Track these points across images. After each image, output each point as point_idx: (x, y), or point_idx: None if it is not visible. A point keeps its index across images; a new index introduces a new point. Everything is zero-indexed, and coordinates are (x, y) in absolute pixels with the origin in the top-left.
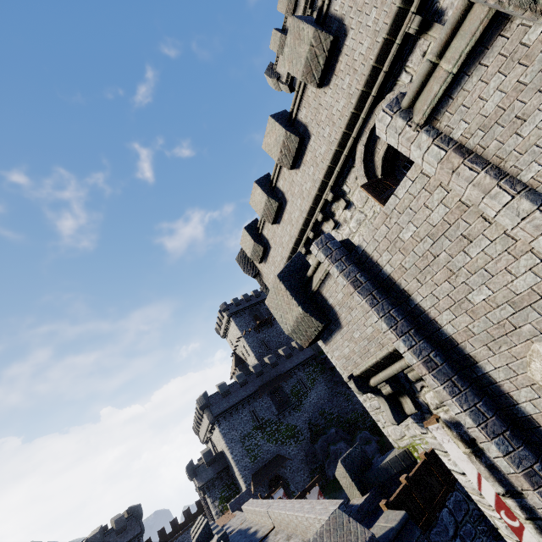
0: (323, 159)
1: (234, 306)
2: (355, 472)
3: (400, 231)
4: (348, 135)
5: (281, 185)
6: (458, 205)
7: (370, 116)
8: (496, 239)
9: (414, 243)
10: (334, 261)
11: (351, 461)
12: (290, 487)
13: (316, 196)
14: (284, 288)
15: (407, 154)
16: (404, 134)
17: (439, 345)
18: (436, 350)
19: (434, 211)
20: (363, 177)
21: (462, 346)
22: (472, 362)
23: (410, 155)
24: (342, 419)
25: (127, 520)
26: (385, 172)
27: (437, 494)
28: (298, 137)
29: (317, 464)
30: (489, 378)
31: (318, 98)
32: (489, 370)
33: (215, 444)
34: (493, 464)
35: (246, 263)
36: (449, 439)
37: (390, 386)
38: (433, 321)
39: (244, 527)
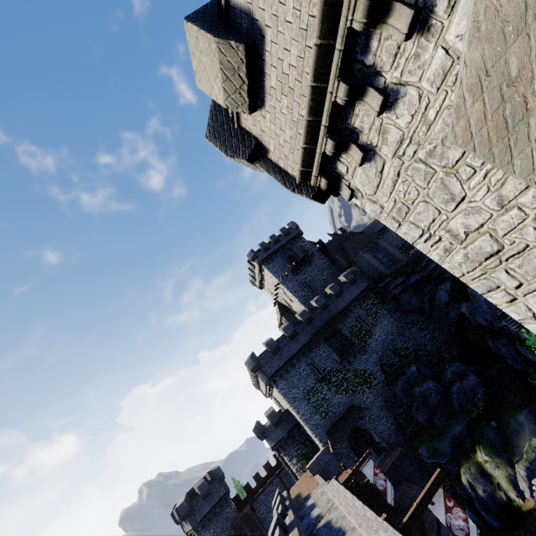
0: None
1: (262, 251)
2: None
3: None
4: None
5: None
6: None
7: None
8: None
9: None
10: None
11: None
12: (374, 438)
13: None
14: None
15: None
16: None
17: None
18: None
19: None
20: None
21: None
22: None
23: None
24: (421, 353)
25: (210, 484)
26: None
27: None
28: None
29: (400, 409)
30: None
31: None
32: None
33: (278, 401)
34: None
35: (228, 136)
36: None
37: None
38: None
39: (334, 521)
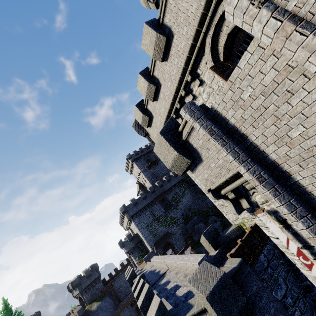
0: (183, 52)
1: (134, 155)
2: (211, 239)
3: (242, 93)
4: (199, 31)
5: (156, 74)
6: (285, 68)
7: (215, 14)
8: (312, 90)
9: (251, 100)
10: (196, 119)
11: (209, 233)
12: (175, 247)
13: (180, 78)
14: (165, 140)
15: (249, 30)
16: (248, 12)
17: (266, 167)
18: (264, 170)
19: (267, 75)
20: (211, 62)
21: (282, 166)
22: (288, 175)
23: (251, 31)
24: (201, 211)
25: (91, 271)
26: (226, 56)
27: (257, 247)
28: (165, 37)
29: (188, 235)
30: (299, 184)
31: (177, 5)
32: (299, 179)
33: (132, 230)
34: (296, 232)
35: (139, 128)
36: (270, 221)
37: (234, 194)
38: (262, 152)
39: (152, 269)
